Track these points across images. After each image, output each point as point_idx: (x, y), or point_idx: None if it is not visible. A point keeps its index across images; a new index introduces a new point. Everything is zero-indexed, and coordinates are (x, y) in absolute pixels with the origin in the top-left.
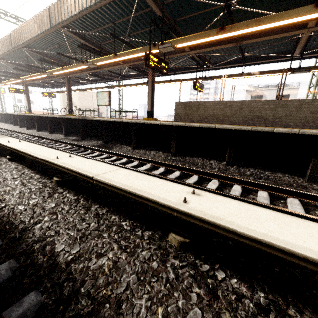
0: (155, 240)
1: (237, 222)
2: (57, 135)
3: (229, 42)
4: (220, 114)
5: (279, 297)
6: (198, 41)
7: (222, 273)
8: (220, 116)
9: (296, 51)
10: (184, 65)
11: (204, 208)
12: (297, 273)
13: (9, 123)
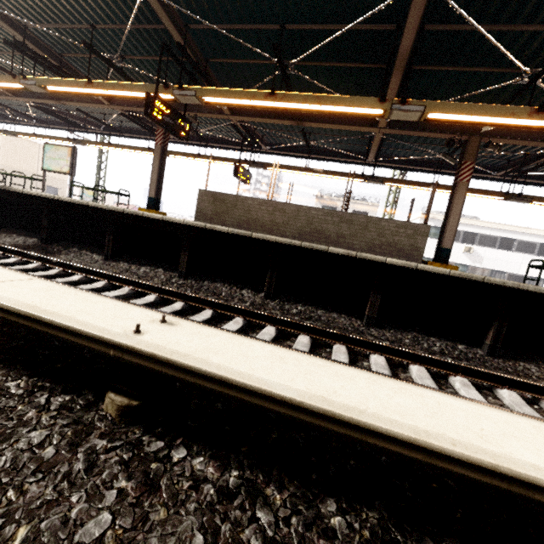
0: (74, 410)
1: (210, 359)
2: None
3: (287, 119)
4: (268, 219)
5: (260, 473)
6: (239, 101)
7: (183, 450)
8: (267, 223)
9: (370, 155)
10: (223, 136)
11: (168, 342)
12: (300, 437)
13: None
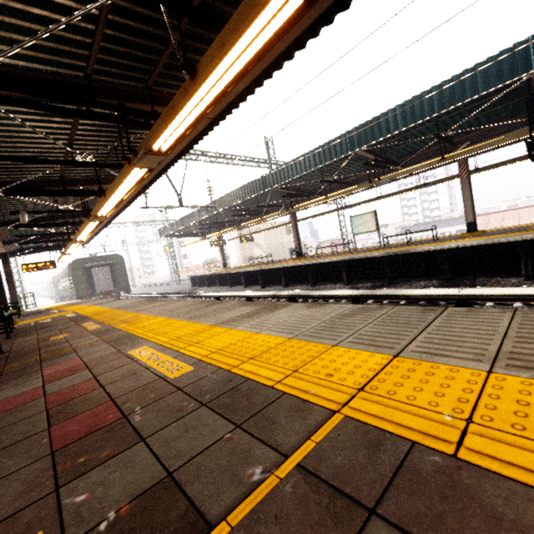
0: None
1: None
2: (330, 286)
3: None
4: None
5: None
6: None
7: None
8: None
9: None
10: None
11: None
12: None
13: (218, 286)
